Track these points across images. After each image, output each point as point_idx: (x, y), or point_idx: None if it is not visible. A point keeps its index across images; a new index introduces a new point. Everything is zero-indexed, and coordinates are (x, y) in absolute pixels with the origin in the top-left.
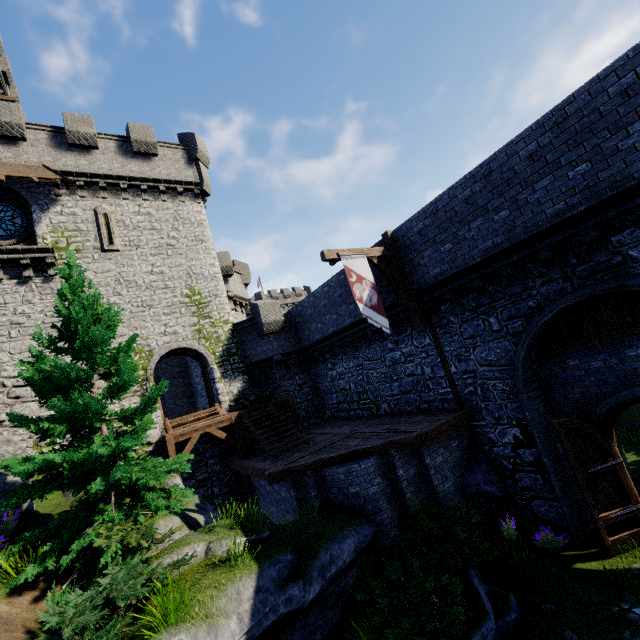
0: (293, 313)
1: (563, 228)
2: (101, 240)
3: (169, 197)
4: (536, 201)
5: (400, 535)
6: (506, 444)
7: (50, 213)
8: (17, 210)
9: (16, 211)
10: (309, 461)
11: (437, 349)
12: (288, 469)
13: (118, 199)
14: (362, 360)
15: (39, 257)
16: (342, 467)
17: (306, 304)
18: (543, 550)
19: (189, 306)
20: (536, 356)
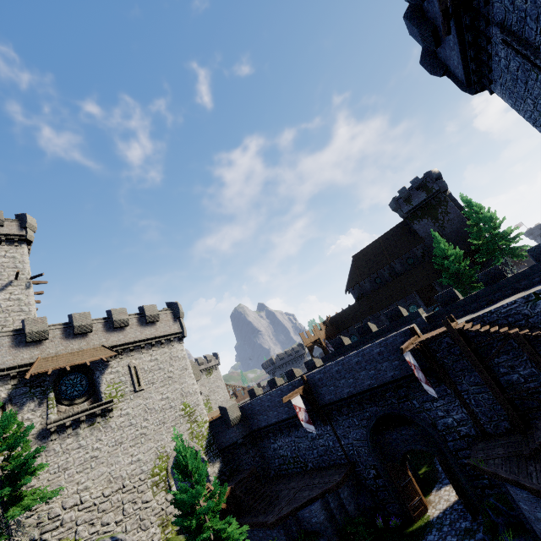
0: (245, 408)
1: (372, 390)
2: (134, 385)
3: (166, 345)
4: (361, 379)
5: (337, 540)
6: (371, 478)
7: (105, 374)
8: (83, 375)
9: (82, 376)
10: (289, 510)
11: (334, 432)
12: (280, 517)
13: (139, 354)
14: (294, 437)
15: (105, 407)
16: (307, 509)
17: (255, 403)
18: (394, 528)
19: (184, 416)
20: (374, 433)
